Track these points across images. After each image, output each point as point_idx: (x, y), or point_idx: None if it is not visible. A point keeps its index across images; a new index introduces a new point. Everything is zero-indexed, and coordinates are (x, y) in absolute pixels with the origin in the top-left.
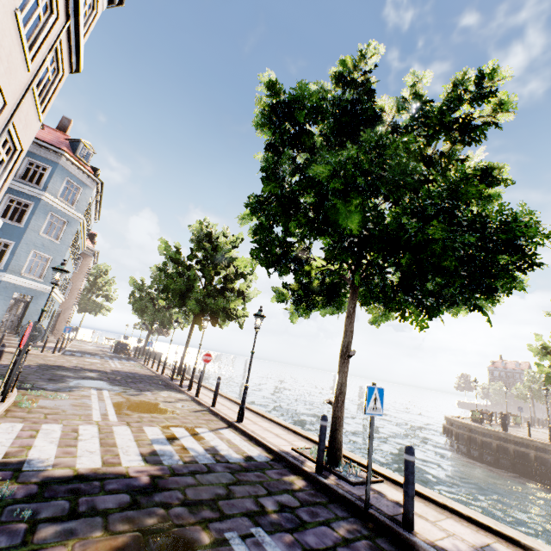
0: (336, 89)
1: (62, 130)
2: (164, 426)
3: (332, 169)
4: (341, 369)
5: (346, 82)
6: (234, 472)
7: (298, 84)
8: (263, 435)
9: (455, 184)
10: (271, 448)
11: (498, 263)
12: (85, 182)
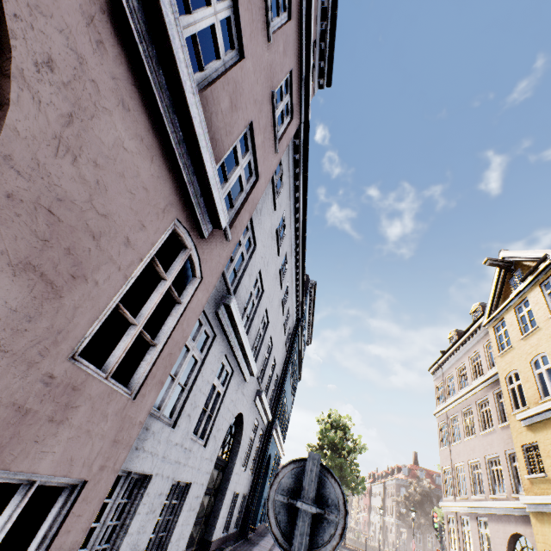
0: None
1: None
2: None
3: None
4: None
5: None
6: None
7: None
8: None
9: None
10: None
11: None
12: None
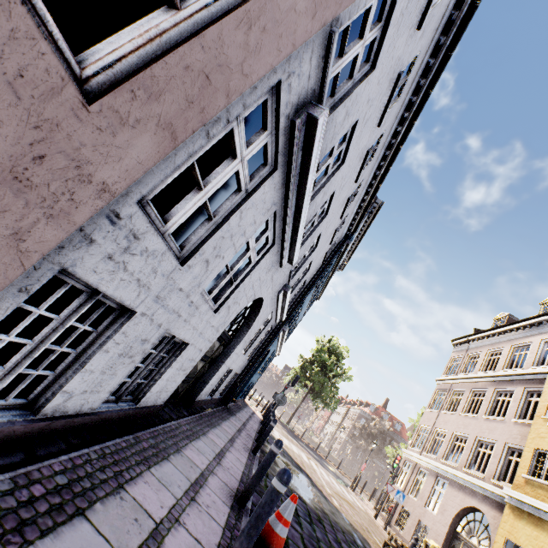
0: None
1: None
2: None
3: None
4: None
5: None
6: None
7: None
8: None
9: None
10: None
11: None
12: None
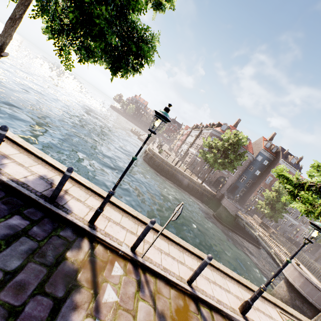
0: None
1: None
2: None
3: None
4: None
5: None
6: None
7: None
8: None
9: None
10: None
11: None
12: None
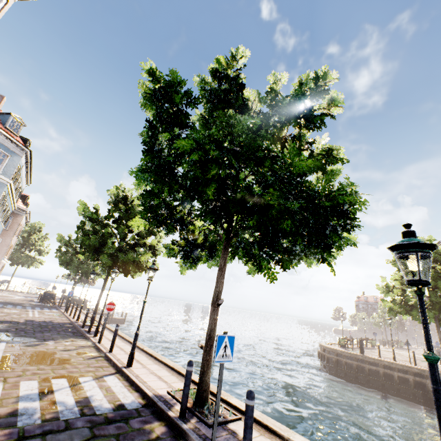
0: (215, 82)
1: None
2: (46, 378)
3: (195, 143)
4: (211, 316)
5: (221, 76)
6: (94, 426)
7: (170, 72)
8: (146, 379)
9: (290, 159)
10: (146, 394)
11: (331, 224)
12: (13, 150)
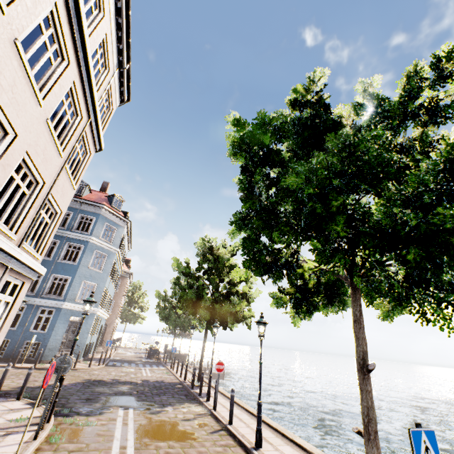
0: (294, 112)
1: (103, 191)
2: None
3: (304, 176)
4: (362, 388)
5: (301, 104)
6: None
7: (258, 114)
8: None
9: (450, 164)
10: None
11: None
12: (118, 224)
